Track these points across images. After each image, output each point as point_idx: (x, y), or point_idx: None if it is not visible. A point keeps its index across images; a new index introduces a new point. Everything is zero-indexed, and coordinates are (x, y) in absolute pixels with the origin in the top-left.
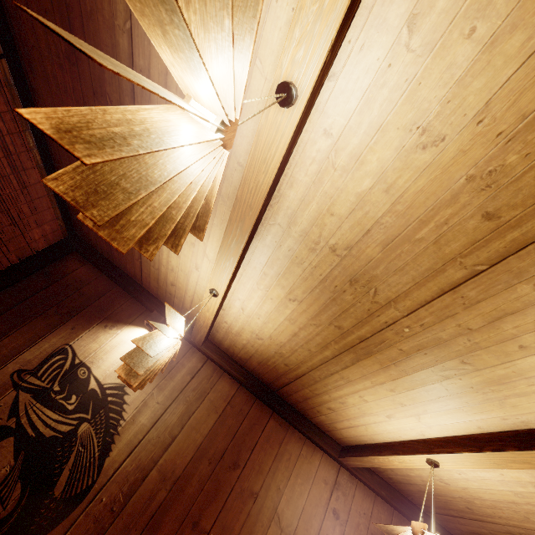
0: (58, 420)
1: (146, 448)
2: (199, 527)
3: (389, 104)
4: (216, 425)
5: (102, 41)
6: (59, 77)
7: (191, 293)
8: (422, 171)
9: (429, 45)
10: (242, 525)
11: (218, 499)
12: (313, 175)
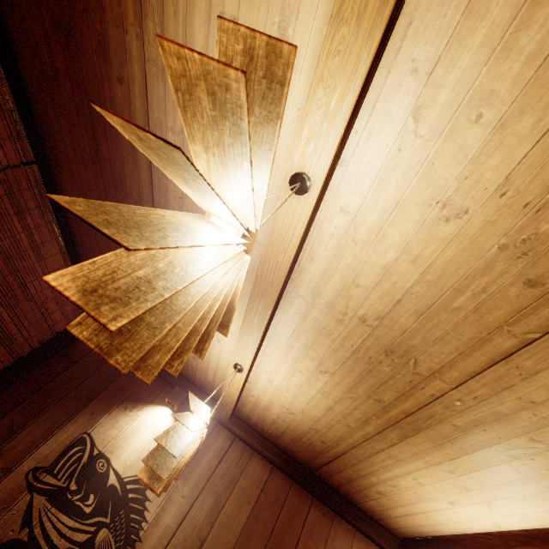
0: (74, 527)
1: None
2: None
3: (404, 182)
4: (250, 521)
5: (123, 144)
6: (84, 175)
7: (214, 366)
8: (449, 242)
9: (437, 131)
10: None
11: None
12: (334, 249)
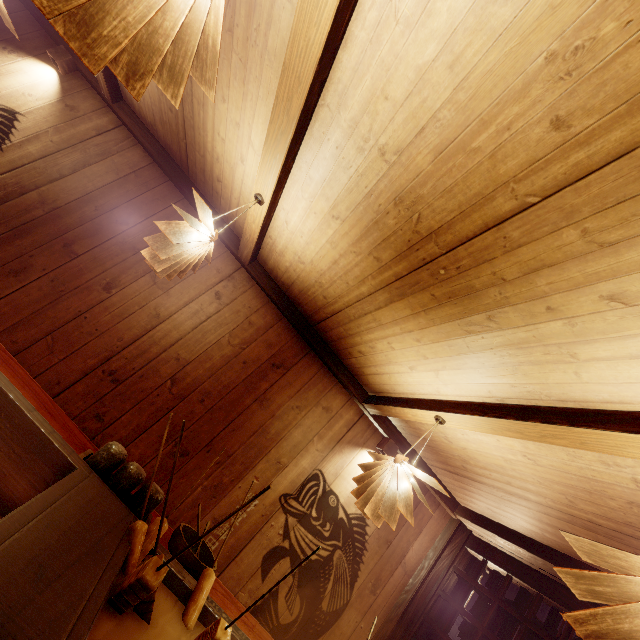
0: None
1: (30, 173)
2: (71, 248)
3: None
4: (114, 185)
5: None
6: None
7: None
8: None
9: None
10: (115, 264)
11: (97, 238)
12: None
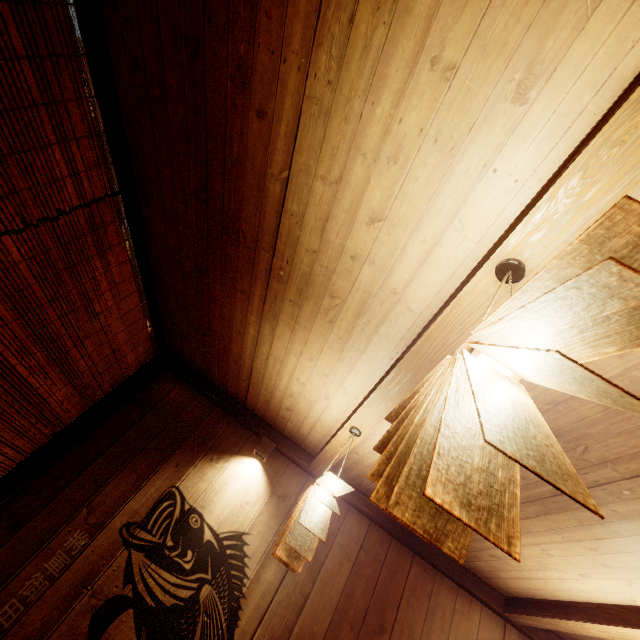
0: (177, 583)
1: (277, 613)
2: None
3: None
4: (352, 577)
5: (246, 185)
6: (180, 210)
7: (313, 420)
8: None
9: None
10: None
11: None
12: None
